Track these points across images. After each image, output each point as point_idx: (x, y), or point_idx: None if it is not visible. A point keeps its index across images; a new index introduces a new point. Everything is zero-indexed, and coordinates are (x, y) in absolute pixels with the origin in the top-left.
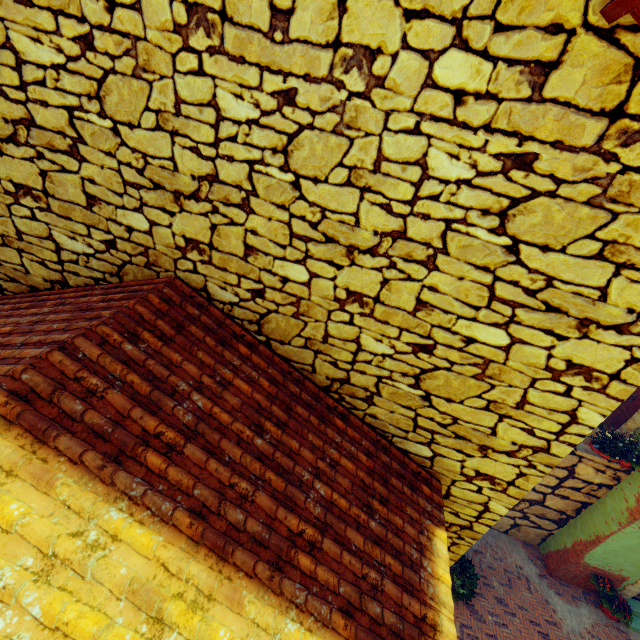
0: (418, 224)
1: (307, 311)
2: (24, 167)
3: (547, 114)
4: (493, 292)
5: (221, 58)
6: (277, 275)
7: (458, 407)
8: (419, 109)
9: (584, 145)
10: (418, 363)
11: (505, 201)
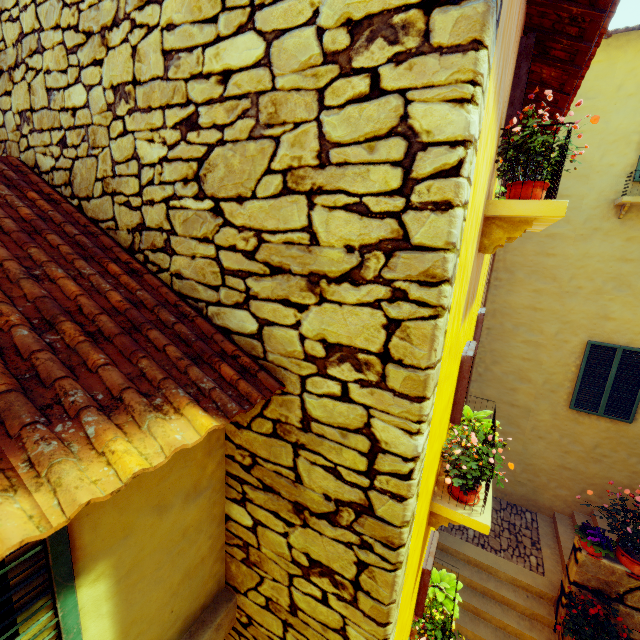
0: None
1: (95, 141)
2: None
3: None
4: None
5: None
6: (69, 110)
7: (254, 207)
8: None
9: None
10: (192, 153)
11: None
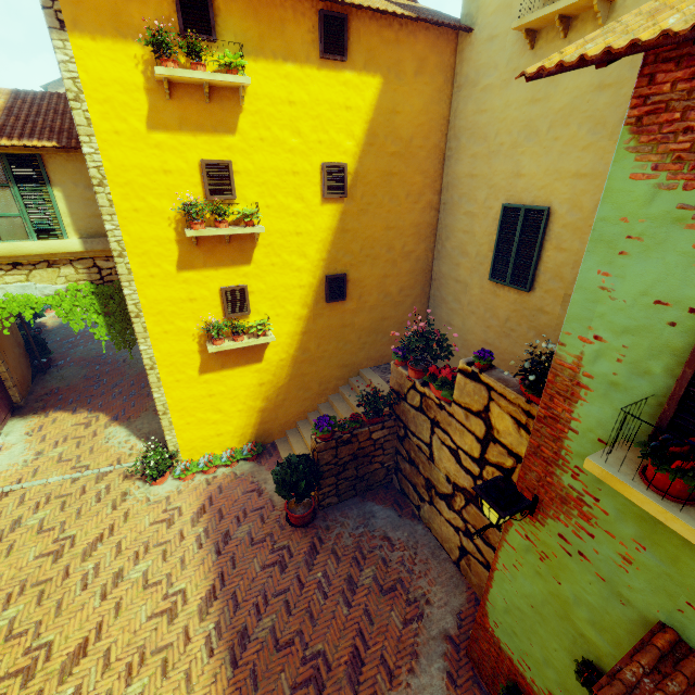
0: None
1: None
2: None
3: None
4: None
5: None
6: None
7: None
8: None
9: None
10: None
11: None
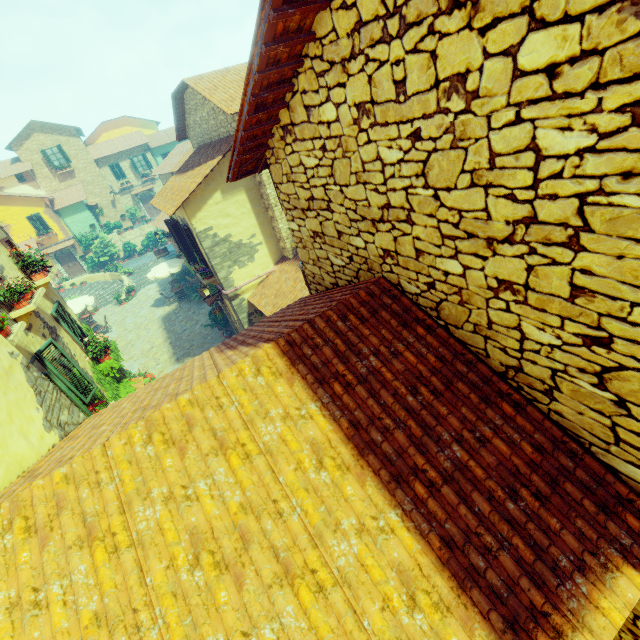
0: (547, 206)
1: (468, 299)
2: (314, 222)
3: None
4: None
5: (377, 128)
6: (440, 270)
7: None
8: (515, 100)
9: None
10: (595, 358)
11: None
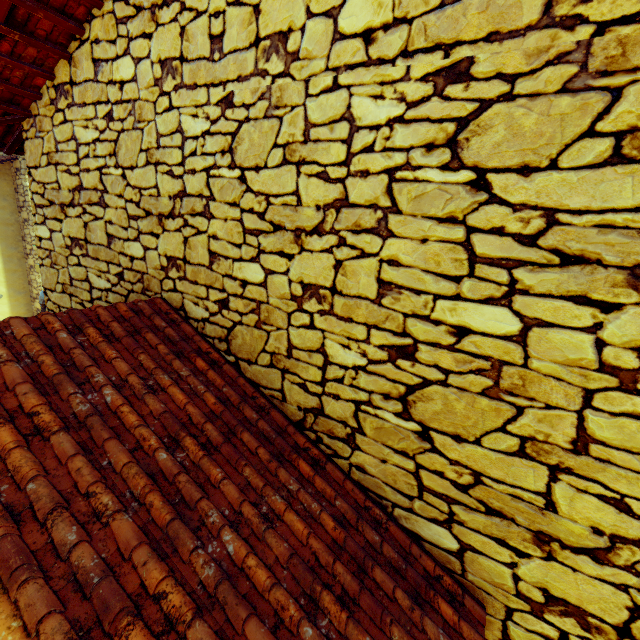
0: (358, 185)
1: (268, 318)
2: (76, 223)
3: (468, 11)
4: (472, 251)
5: (183, 91)
6: (237, 279)
7: (475, 451)
8: (334, 65)
9: (529, 23)
10: (400, 376)
11: (450, 126)
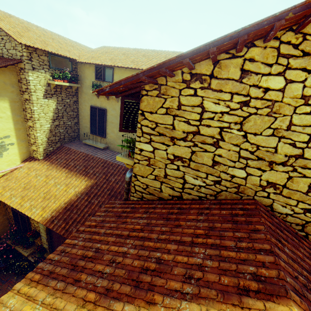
0: None
1: None
2: (183, 149)
3: None
4: None
5: None
6: None
7: None
8: None
9: None
10: None
11: None
